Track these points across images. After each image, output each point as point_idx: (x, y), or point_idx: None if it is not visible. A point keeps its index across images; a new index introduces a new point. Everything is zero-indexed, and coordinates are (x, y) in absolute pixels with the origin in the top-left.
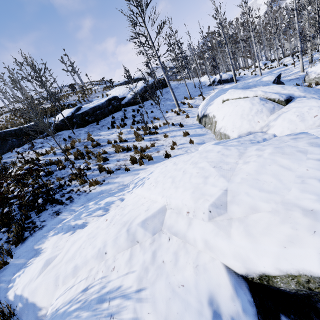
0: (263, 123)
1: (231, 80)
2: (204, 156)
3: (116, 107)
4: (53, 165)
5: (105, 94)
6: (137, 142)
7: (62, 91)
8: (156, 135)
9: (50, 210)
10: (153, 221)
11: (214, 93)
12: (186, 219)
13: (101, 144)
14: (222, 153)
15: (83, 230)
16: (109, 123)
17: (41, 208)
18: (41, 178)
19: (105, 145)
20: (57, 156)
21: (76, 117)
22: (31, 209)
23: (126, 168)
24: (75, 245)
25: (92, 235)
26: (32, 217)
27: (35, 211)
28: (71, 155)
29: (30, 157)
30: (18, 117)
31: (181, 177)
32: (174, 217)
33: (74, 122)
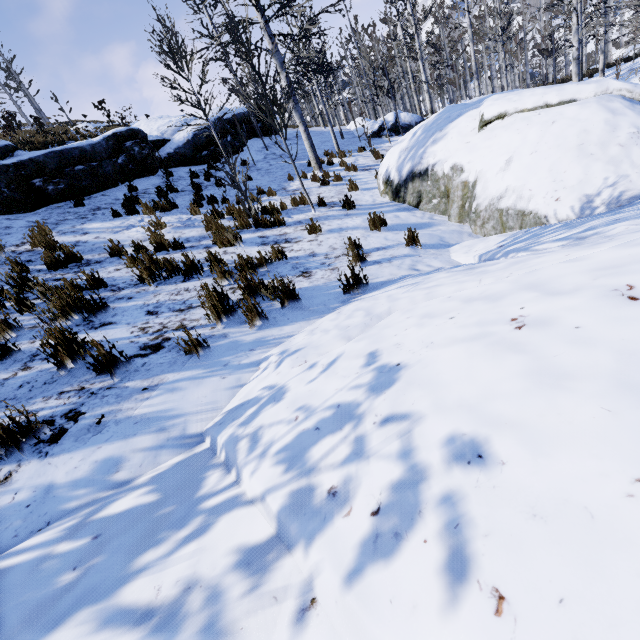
0: None
1: None
2: None
3: (141, 161)
4: None
5: None
6: (218, 248)
7: None
8: (281, 229)
9: None
10: None
11: (433, 116)
12: None
13: (86, 257)
14: None
15: None
16: (118, 203)
17: None
18: None
19: (99, 261)
20: None
21: None
22: None
23: (191, 341)
24: None
25: None
26: None
27: None
28: None
29: None
30: None
31: None
32: None
33: None
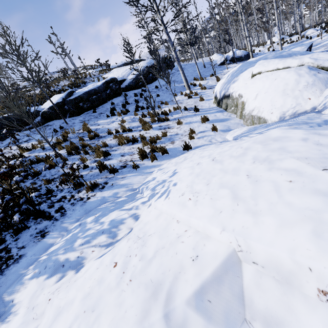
0: (316, 100)
1: (246, 58)
2: (278, 148)
3: (115, 91)
4: (40, 162)
5: (102, 77)
6: (144, 131)
7: (53, 78)
8: (167, 122)
9: (32, 229)
10: (219, 293)
11: (237, 67)
12: (323, 312)
13: (100, 135)
14: (314, 141)
15: (75, 283)
16: (108, 110)
17: (19, 227)
18: (18, 184)
19: (104, 136)
20: (46, 151)
21: (68, 104)
22: (6, 228)
23: (134, 165)
24: (60, 323)
25: (91, 303)
26: (7, 241)
27: (10, 233)
28: (63, 150)
29: (12, 154)
30: (1, 106)
31: (253, 188)
32: (273, 290)
33: (66, 109)
